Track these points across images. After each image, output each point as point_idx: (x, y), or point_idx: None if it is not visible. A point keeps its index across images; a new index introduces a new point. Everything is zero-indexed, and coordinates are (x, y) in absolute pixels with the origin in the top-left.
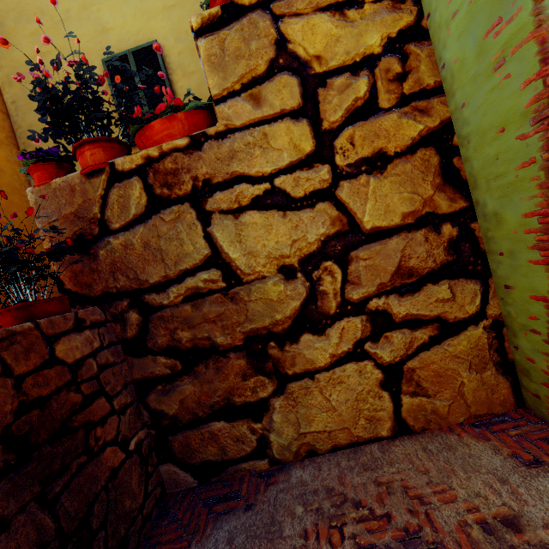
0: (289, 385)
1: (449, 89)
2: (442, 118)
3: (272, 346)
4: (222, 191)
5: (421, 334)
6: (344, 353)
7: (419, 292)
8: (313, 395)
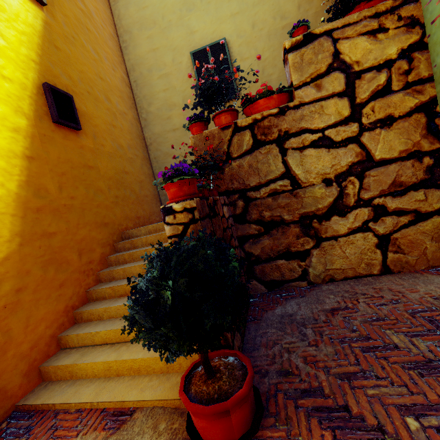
0: (322, 243)
1: (437, 79)
2: (430, 96)
3: (315, 222)
4: (294, 138)
5: (403, 219)
6: (356, 228)
7: (404, 195)
8: (336, 249)
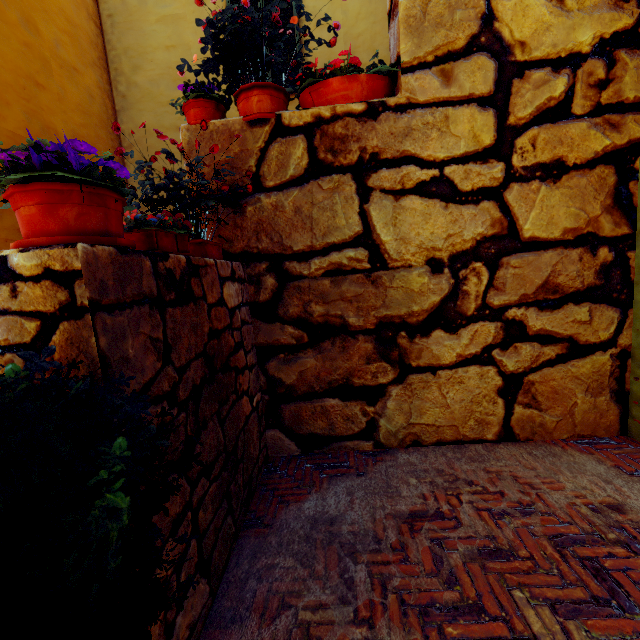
0: (410, 376)
1: None
2: (631, 137)
3: (402, 335)
4: (388, 169)
5: (549, 351)
6: (471, 355)
7: (558, 309)
8: (431, 389)
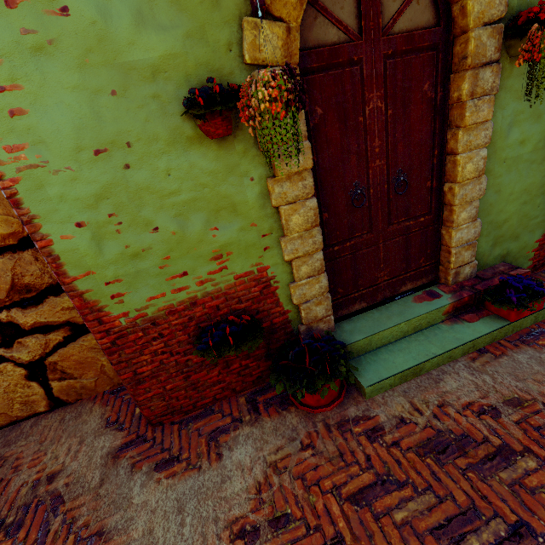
0: None
1: None
2: None
3: None
4: None
5: (55, 336)
6: None
7: (42, 303)
8: None
